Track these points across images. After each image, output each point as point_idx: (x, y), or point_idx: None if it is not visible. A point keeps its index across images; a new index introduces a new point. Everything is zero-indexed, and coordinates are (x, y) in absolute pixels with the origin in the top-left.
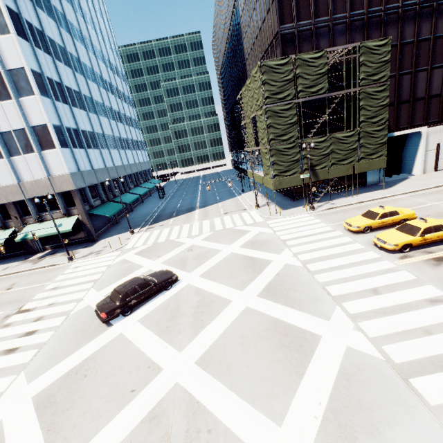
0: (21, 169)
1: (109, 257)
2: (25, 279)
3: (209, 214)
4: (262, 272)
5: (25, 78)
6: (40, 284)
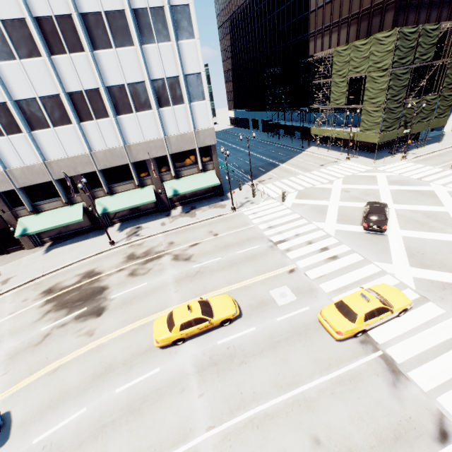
0: (168, 122)
1: (272, 203)
2: (215, 227)
3: (305, 167)
4: (438, 196)
5: (188, 18)
6: (246, 227)
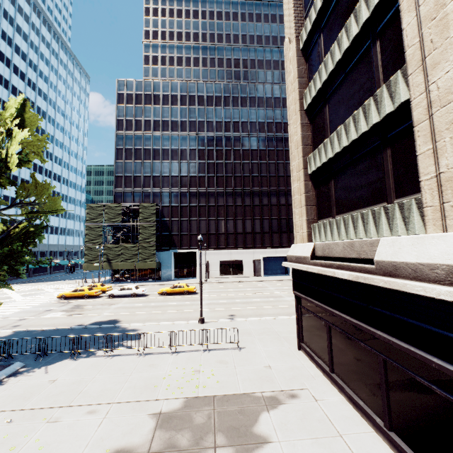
0: None
1: None
2: None
3: (57, 283)
4: None
5: None
6: None
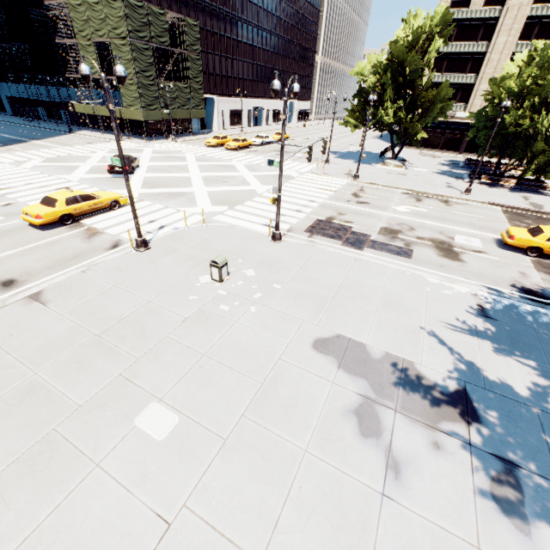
0: None
1: (2, 166)
2: None
3: (68, 144)
4: (187, 158)
5: None
6: None
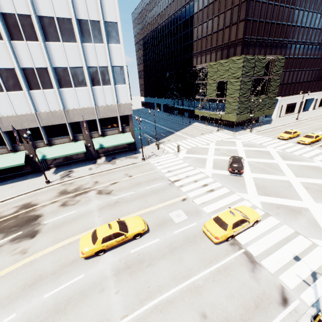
0: (98, 96)
1: (170, 156)
2: (130, 171)
3: (192, 135)
4: (271, 154)
5: (116, 30)
6: (152, 171)
